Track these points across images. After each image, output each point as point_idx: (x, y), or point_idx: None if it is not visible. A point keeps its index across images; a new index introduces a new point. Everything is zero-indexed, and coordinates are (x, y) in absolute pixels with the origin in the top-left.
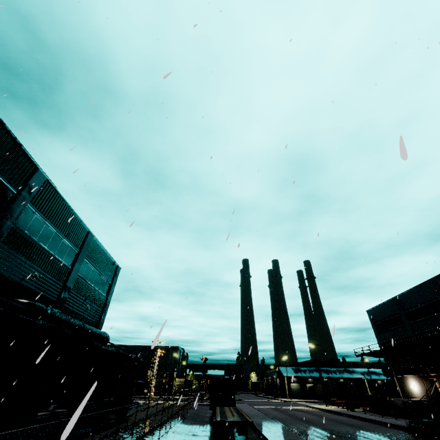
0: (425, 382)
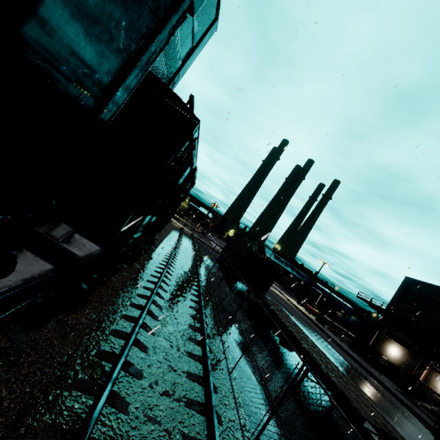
0: (412, 360)
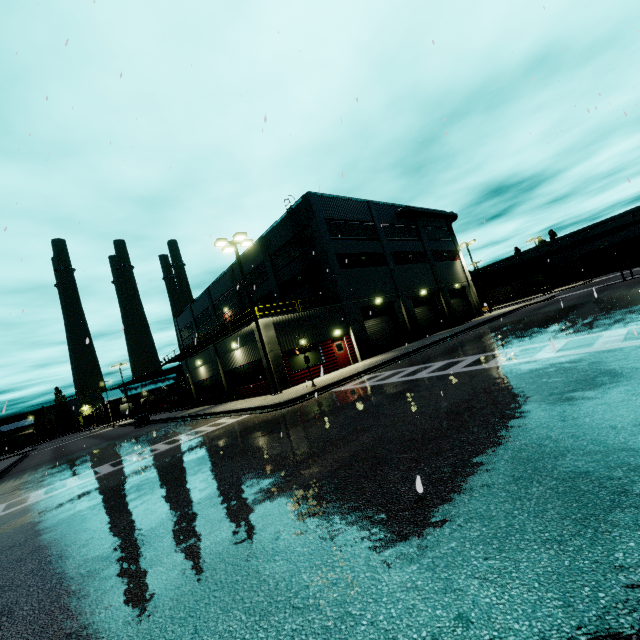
0: None
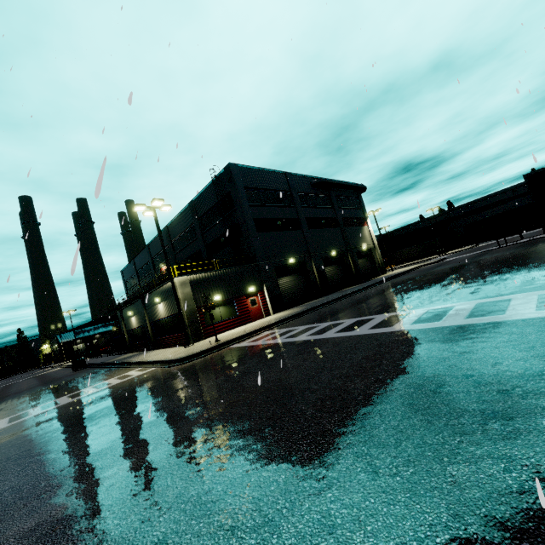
0: None
